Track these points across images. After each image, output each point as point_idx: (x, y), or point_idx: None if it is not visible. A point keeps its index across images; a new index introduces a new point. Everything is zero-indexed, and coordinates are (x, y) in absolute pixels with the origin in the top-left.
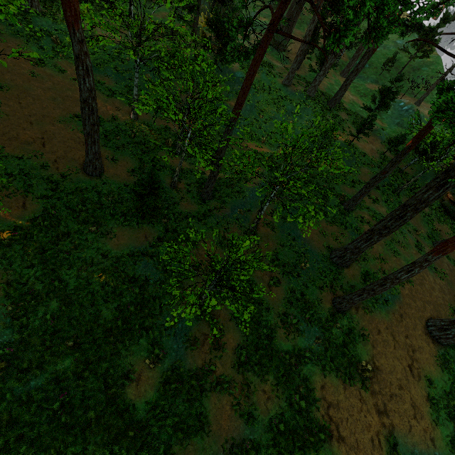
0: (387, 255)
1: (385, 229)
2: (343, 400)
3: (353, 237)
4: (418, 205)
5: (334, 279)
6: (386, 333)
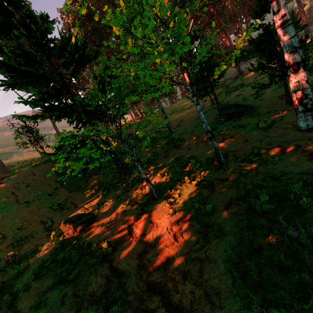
0: None
1: (303, 16)
2: None
3: (303, 34)
4: (301, 7)
5: (312, 33)
6: None
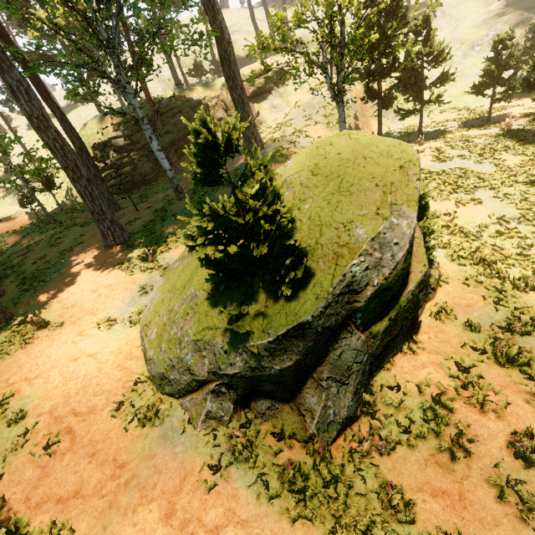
0: (47, 252)
1: None
2: (26, 360)
3: (3, 276)
4: None
5: None
6: (65, 284)
